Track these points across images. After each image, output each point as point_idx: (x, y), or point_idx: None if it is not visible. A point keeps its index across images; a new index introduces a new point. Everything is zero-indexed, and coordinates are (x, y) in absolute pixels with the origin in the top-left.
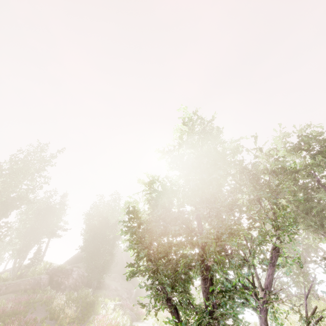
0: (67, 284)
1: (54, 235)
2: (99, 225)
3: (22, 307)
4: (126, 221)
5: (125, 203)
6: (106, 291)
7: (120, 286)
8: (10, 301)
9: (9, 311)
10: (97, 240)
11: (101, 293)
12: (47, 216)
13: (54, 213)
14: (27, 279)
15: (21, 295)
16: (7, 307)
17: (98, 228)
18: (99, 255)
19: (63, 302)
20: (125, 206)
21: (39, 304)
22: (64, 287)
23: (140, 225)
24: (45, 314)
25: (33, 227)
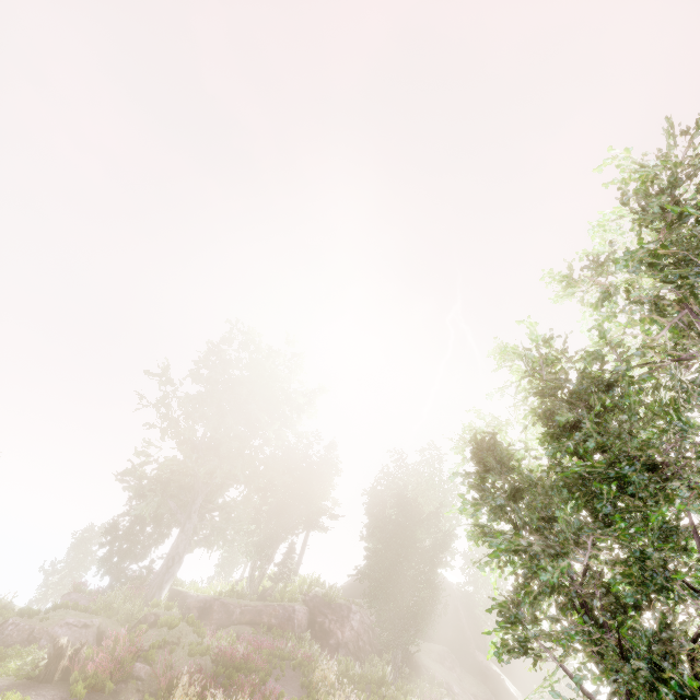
0: (341, 639)
1: (316, 524)
2: (398, 515)
3: (262, 660)
4: (473, 474)
5: (463, 431)
6: (425, 684)
7: (458, 682)
8: (245, 640)
9: (240, 661)
10: (396, 549)
11: (413, 685)
12: (302, 484)
13: (314, 478)
14: (272, 605)
15: (263, 635)
16: (238, 650)
17: (398, 523)
18: (402, 588)
19: (334, 677)
20: (464, 440)
21: (290, 666)
22: (335, 643)
23: (516, 496)
24: (300, 691)
25: (281, 502)
